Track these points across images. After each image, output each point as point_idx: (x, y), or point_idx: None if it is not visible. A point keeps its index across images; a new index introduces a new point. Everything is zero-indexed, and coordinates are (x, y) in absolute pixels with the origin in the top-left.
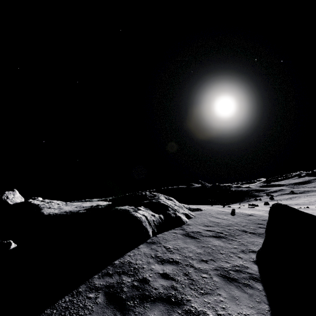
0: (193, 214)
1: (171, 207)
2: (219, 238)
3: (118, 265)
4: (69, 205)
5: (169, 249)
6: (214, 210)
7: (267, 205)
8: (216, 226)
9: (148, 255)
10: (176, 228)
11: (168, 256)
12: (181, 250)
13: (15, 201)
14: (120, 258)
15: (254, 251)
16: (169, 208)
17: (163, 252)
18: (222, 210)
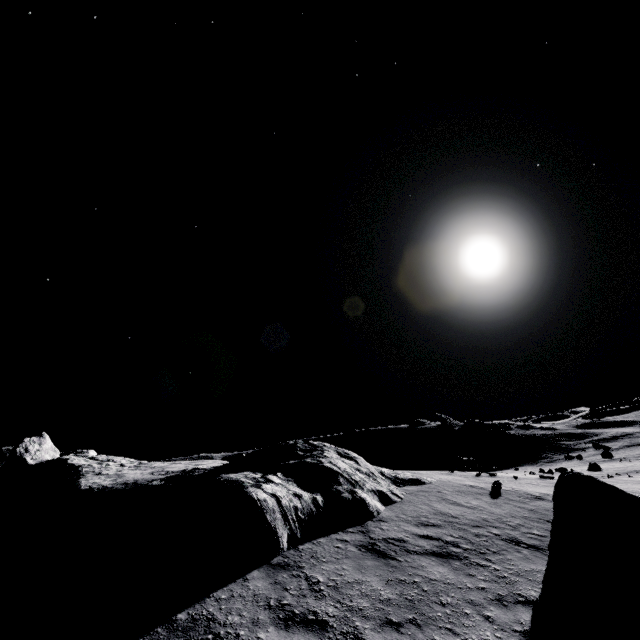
0: (399, 492)
1: (345, 475)
2: (446, 560)
3: (183, 625)
4: (142, 468)
5: (316, 586)
6: (453, 484)
7: (597, 472)
8: (447, 525)
9: (262, 600)
10: (349, 529)
11: (307, 607)
12: (345, 588)
13: (41, 458)
14: (194, 607)
15: (528, 601)
16: (339, 478)
17: (300, 592)
18: (472, 483)
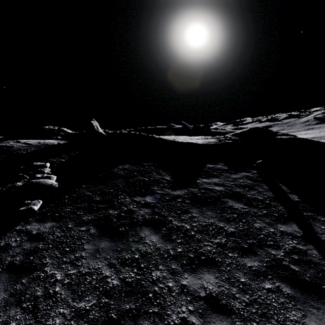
0: None
1: None
2: None
3: None
4: (174, 138)
5: None
6: None
7: None
8: None
9: None
10: None
11: None
12: None
13: (103, 133)
14: None
15: None
16: None
17: None
18: None
